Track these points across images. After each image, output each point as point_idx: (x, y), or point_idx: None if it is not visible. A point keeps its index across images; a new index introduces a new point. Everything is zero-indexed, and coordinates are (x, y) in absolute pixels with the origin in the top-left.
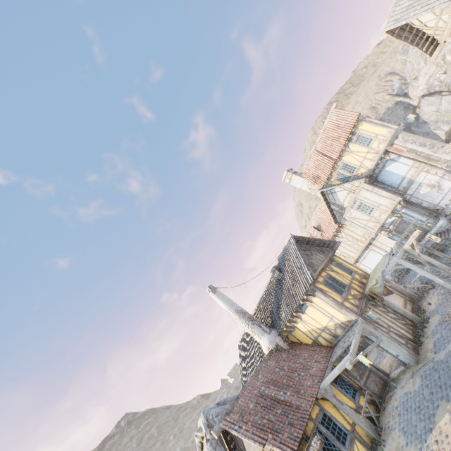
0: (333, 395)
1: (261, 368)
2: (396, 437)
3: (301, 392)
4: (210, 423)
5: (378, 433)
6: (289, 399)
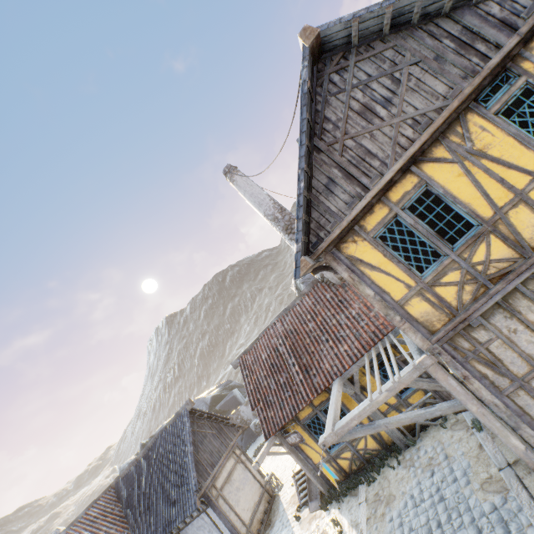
0: (354, 393)
1: (293, 307)
2: (400, 488)
3: (313, 371)
4: (297, 287)
5: (406, 444)
6: (292, 377)
